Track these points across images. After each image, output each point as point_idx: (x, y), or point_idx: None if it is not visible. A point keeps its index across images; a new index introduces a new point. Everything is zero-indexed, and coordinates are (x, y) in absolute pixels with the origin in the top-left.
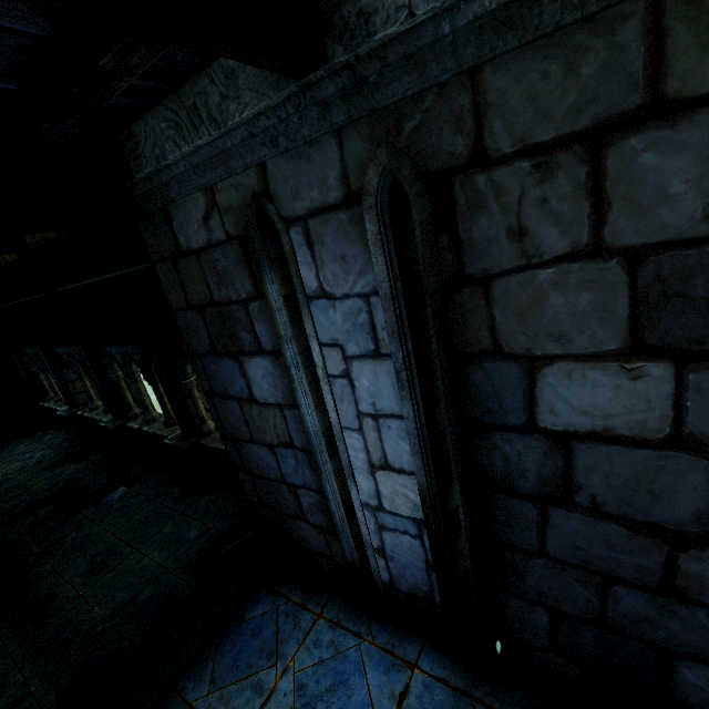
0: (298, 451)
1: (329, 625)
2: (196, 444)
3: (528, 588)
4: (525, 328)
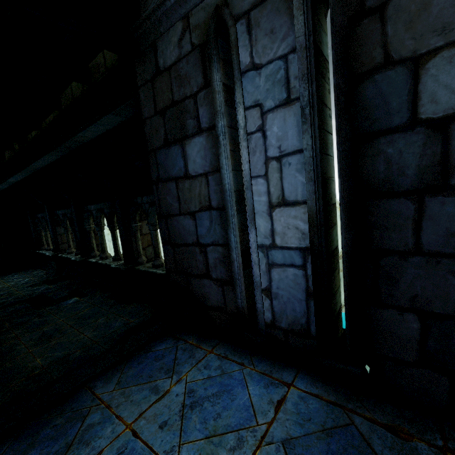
0: (213, 211)
1: (218, 357)
2: (132, 269)
3: (401, 294)
4: (413, 33)
